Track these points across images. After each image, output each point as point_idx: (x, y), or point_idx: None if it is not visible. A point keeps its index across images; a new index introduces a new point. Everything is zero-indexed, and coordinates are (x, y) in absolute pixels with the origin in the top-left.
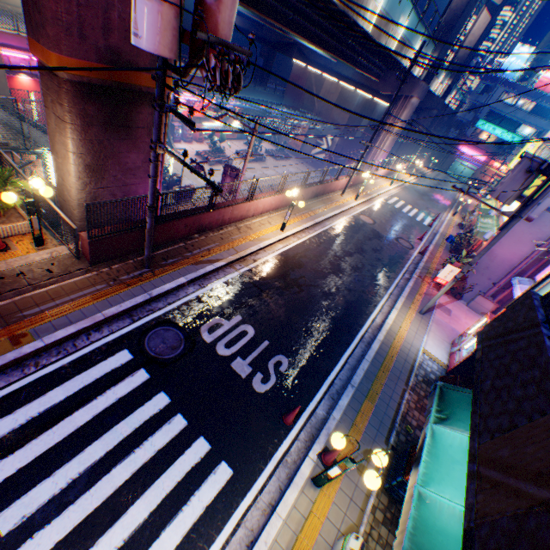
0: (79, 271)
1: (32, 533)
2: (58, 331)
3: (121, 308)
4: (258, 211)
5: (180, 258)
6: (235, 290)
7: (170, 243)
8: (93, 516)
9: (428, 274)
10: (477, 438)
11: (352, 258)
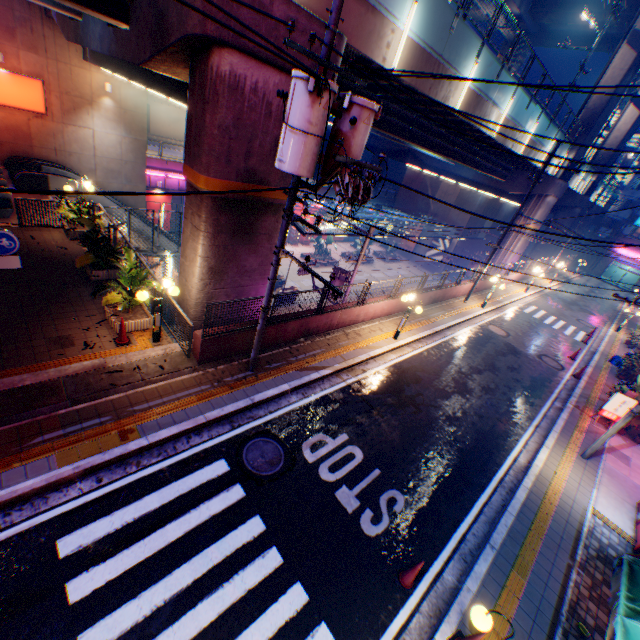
0: (187, 369)
1: None
2: (161, 429)
3: (223, 411)
4: (368, 316)
5: (284, 362)
6: (341, 403)
7: (275, 346)
8: None
9: (588, 404)
10: None
11: (482, 376)
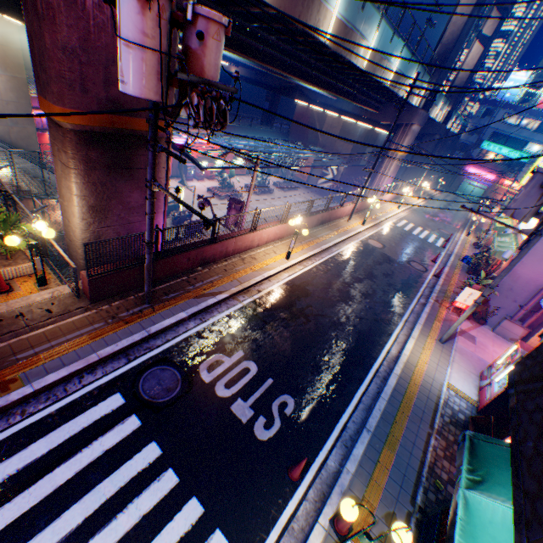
0: (78, 310)
1: None
2: (49, 374)
3: (117, 347)
4: (262, 241)
5: (181, 292)
6: (237, 323)
7: (173, 277)
8: None
9: (445, 298)
10: (525, 530)
11: (362, 284)
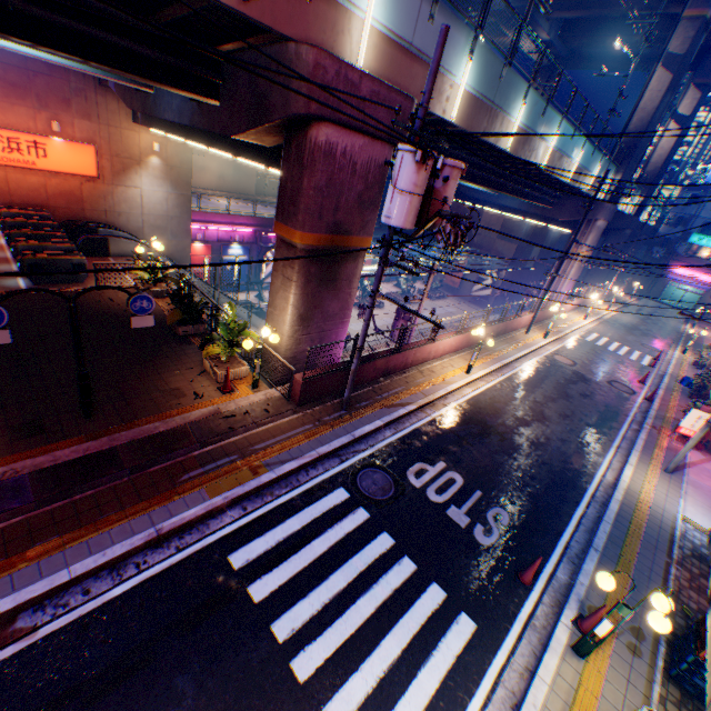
0: (288, 412)
1: (302, 645)
2: (284, 464)
3: (330, 446)
4: (438, 353)
5: (371, 401)
6: (431, 435)
7: (359, 386)
8: (350, 642)
9: (664, 424)
10: None
11: (556, 404)
